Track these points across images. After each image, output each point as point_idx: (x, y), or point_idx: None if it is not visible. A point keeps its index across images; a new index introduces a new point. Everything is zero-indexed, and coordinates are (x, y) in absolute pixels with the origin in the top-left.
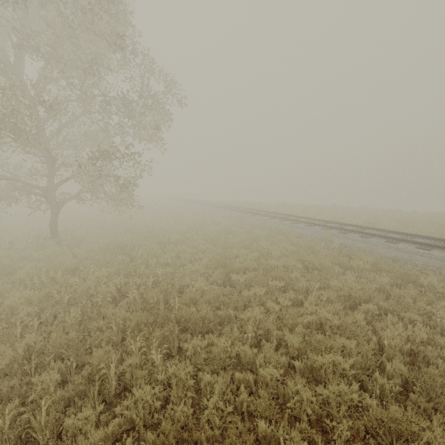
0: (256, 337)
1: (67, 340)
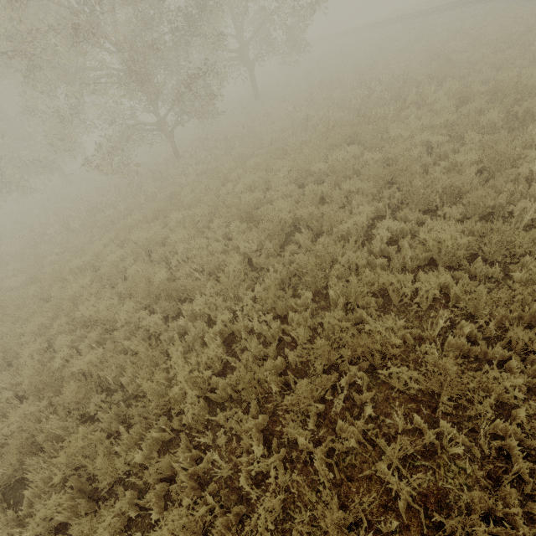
0: (489, 76)
1: (369, 104)
